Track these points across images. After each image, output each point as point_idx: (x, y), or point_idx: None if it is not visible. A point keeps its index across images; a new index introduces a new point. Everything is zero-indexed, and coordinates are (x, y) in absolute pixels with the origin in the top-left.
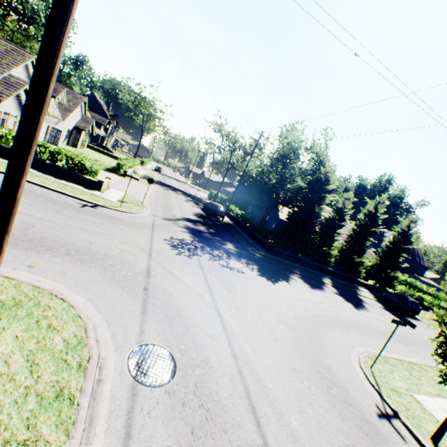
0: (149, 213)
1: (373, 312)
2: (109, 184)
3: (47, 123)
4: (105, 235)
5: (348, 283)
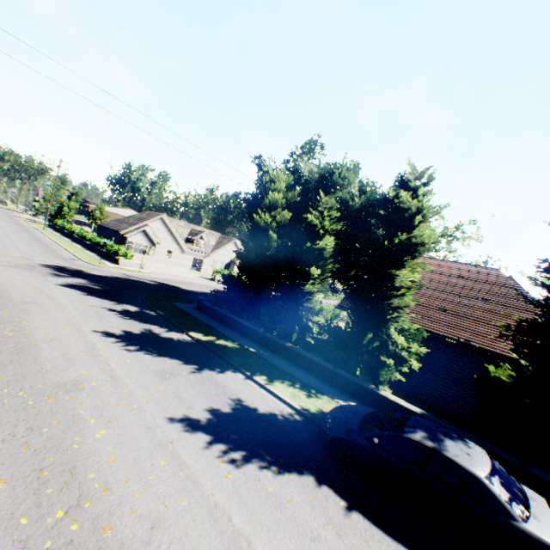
0: (124, 272)
1: (134, 356)
2: (142, 266)
3: (192, 256)
4: (28, 255)
5: (320, 382)
